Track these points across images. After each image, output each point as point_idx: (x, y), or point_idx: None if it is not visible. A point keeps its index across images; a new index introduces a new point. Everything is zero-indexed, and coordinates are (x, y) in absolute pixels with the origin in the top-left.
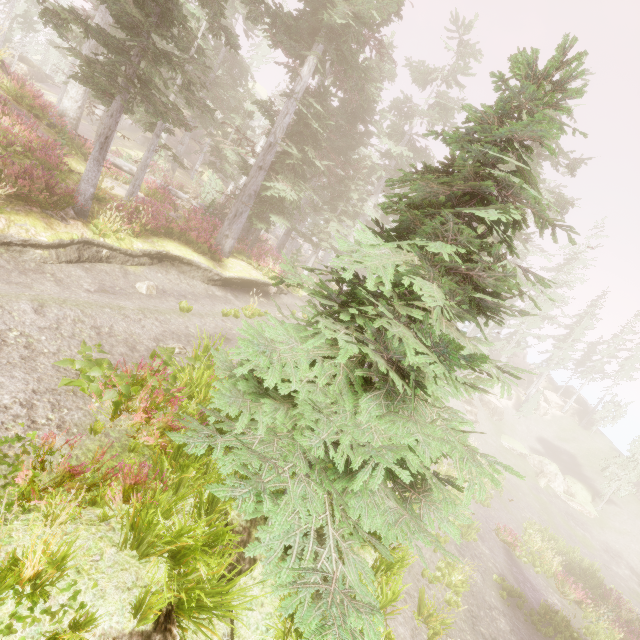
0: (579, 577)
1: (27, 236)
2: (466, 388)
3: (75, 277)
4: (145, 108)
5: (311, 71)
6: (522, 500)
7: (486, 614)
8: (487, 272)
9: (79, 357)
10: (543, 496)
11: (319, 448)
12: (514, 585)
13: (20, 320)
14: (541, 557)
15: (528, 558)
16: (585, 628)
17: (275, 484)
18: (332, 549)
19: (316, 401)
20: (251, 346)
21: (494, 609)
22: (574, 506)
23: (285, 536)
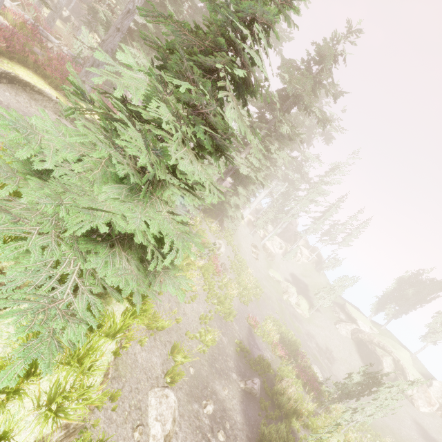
0: (287, 345)
1: None
2: (195, 199)
3: None
4: None
5: None
6: (270, 305)
7: (223, 358)
8: (208, 108)
9: None
10: (283, 304)
11: (49, 207)
12: (247, 346)
13: None
14: (269, 334)
15: (261, 333)
16: (279, 368)
17: (16, 232)
18: (69, 287)
19: (75, 185)
20: (2, 119)
21: (229, 356)
22: (298, 311)
23: (31, 275)
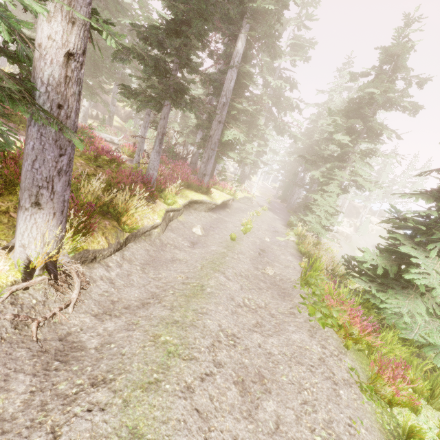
0: None
1: (152, 223)
2: None
3: (175, 239)
4: (177, 105)
5: (243, 45)
6: None
7: None
8: None
9: (270, 301)
10: None
11: None
12: None
13: (233, 289)
14: None
15: None
16: None
17: None
18: None
19: None
20: None
21: None
22: None
23: None
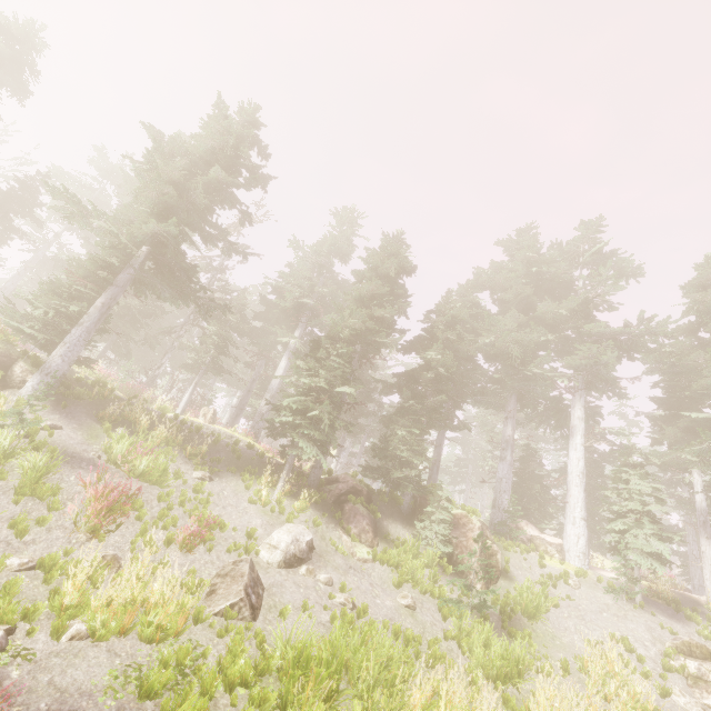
0: None
1: None
2: None
3: None
4: None
5: None
6: None
7: None
8: None
9: None
10: None
11: None
12: None
13: None
14: None
15: None
16: None
17: None
18: None
19: None
20: None
21: None
22: None
23: None
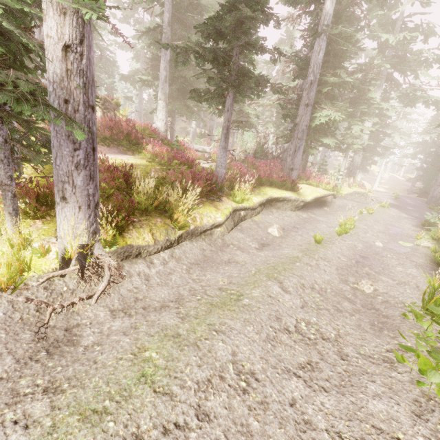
0: None
1: (212, 221)
2: None
3: (241, 240)
4: (243, 94)
5: (333, 2)
6: None
7: None
8: None
9: (350, 331)
10: None
11: None
12: None
13: (288, 306)
14: None
15: None
16: None
17: None
18: None
19: None
20: None
21: None
22: None
23: None
